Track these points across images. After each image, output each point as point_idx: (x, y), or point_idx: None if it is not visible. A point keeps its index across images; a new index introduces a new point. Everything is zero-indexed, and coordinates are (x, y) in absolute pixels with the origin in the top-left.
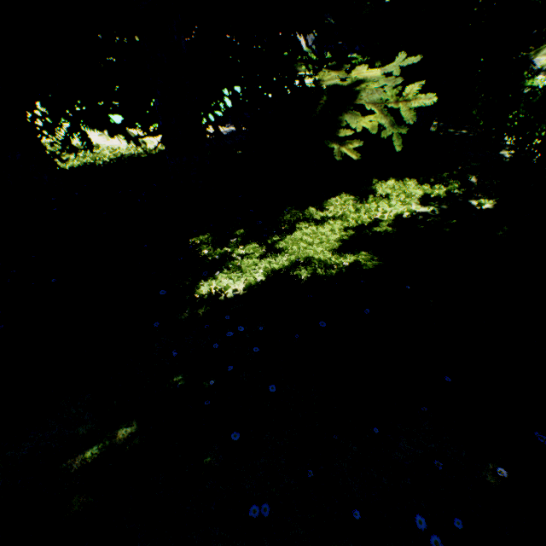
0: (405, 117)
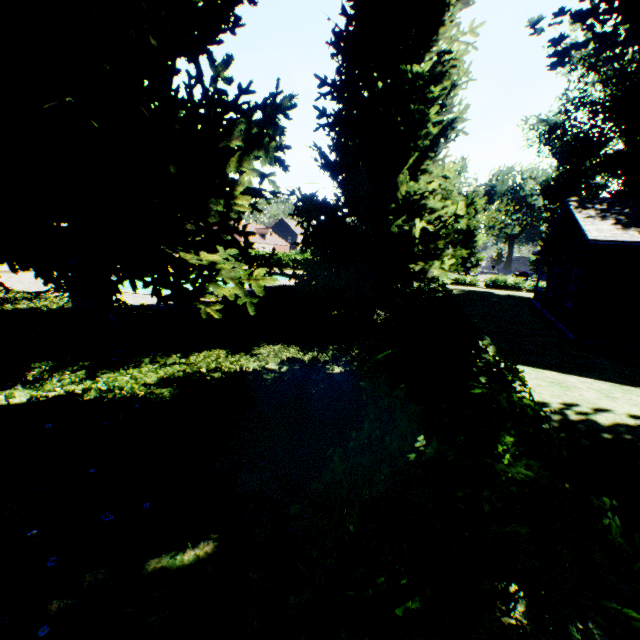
0: (257, 291)
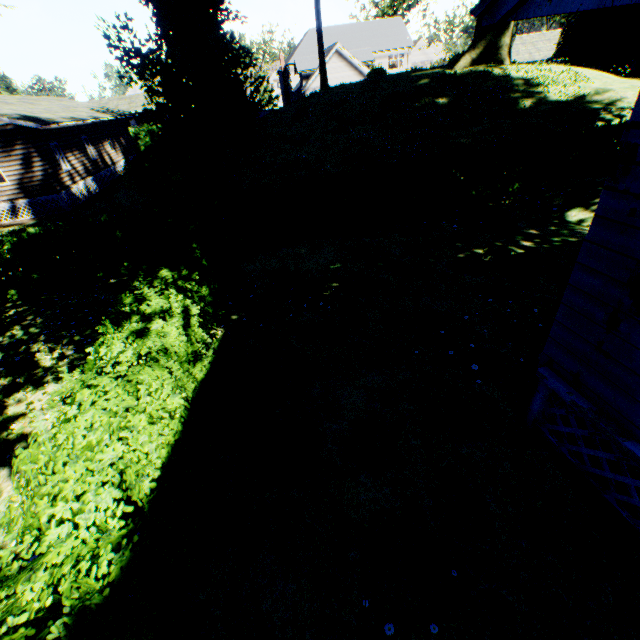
0: None
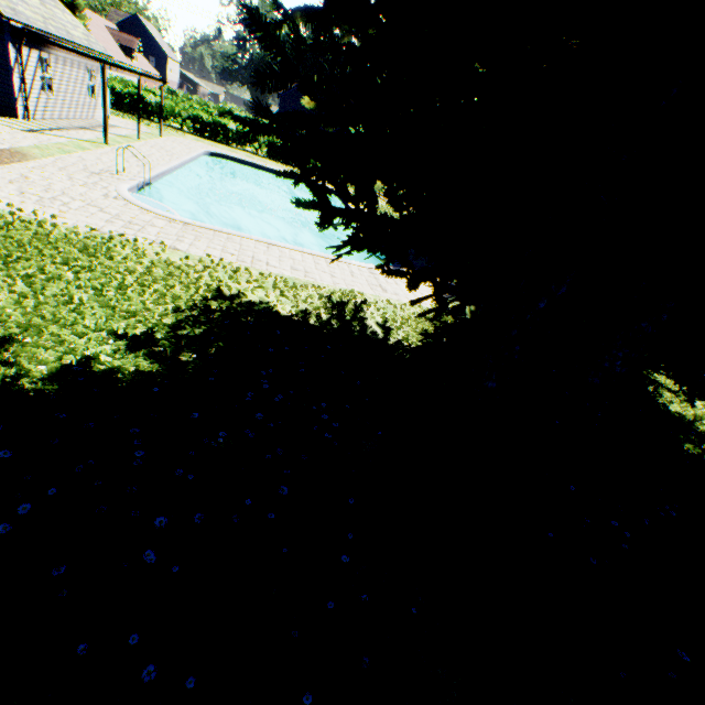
0: None
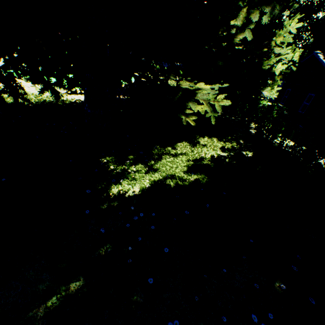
0: (217, 109)
